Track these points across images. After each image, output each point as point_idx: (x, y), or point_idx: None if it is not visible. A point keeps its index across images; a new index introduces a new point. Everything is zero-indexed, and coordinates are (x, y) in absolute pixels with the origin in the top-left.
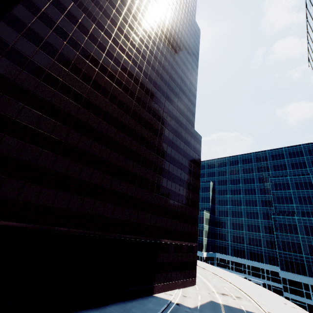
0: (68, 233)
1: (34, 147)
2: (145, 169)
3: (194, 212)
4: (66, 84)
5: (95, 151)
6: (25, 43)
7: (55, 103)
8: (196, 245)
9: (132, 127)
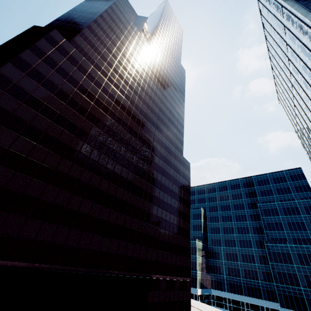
0: (49, 270)
1: (24, 176)
2: (136, 196)
3: (186, 242)
4: (63, 115)
5: (85, 179)
6: (28, 80)
7: (50, 133)
8: (189, 280)
9: (123, 155)
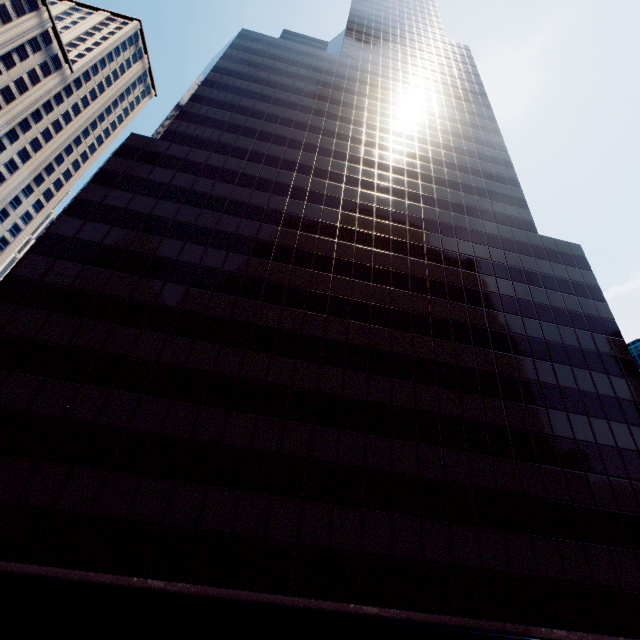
0: (167, 594)
1: (97, 389)
2: (388, 380)
3: None
4: (161, 259)
5: (228, 368)
6: (94, 227)
7: (140, 297)
8: None
9: (322, 289)
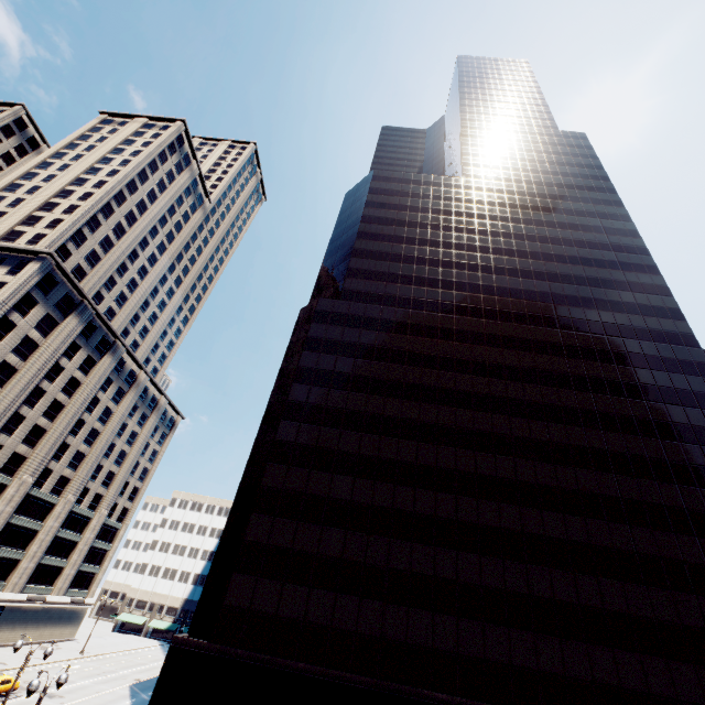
0: None
1: (358, 534)
2: (582, 520)
3: None
4: (371, 415)
5: (446, 512)
6: (316, 391)
7: (366, 451)
8: None
9: (504, 432)
